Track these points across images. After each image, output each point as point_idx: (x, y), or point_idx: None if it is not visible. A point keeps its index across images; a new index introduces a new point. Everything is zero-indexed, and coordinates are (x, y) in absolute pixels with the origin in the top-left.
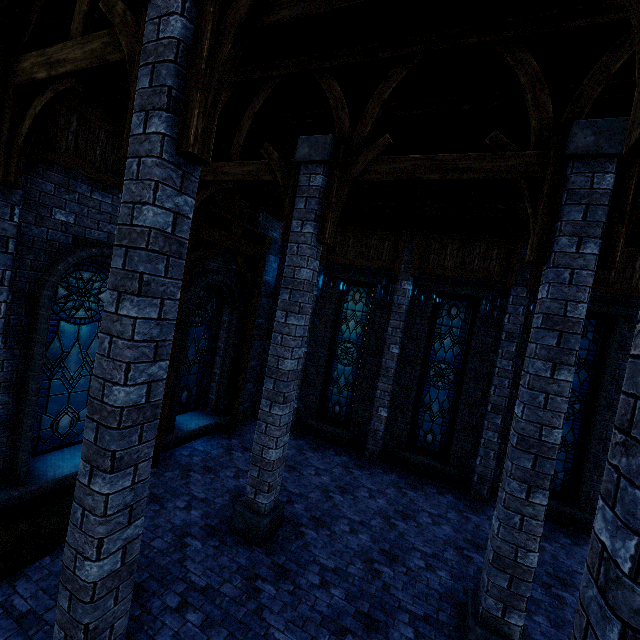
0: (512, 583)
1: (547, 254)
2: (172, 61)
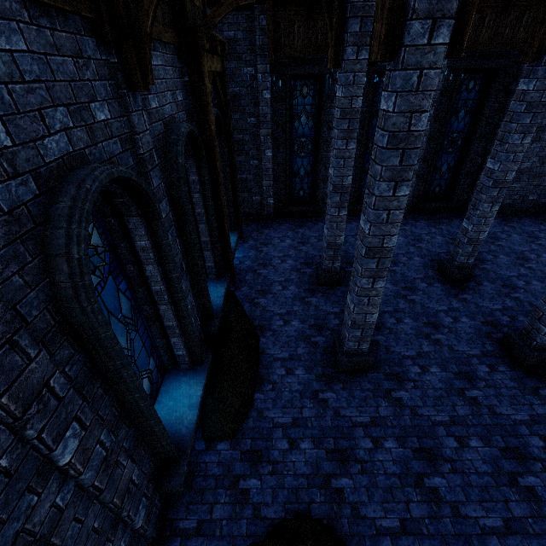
0: (474, 248)
1: (541, 54)
2: None
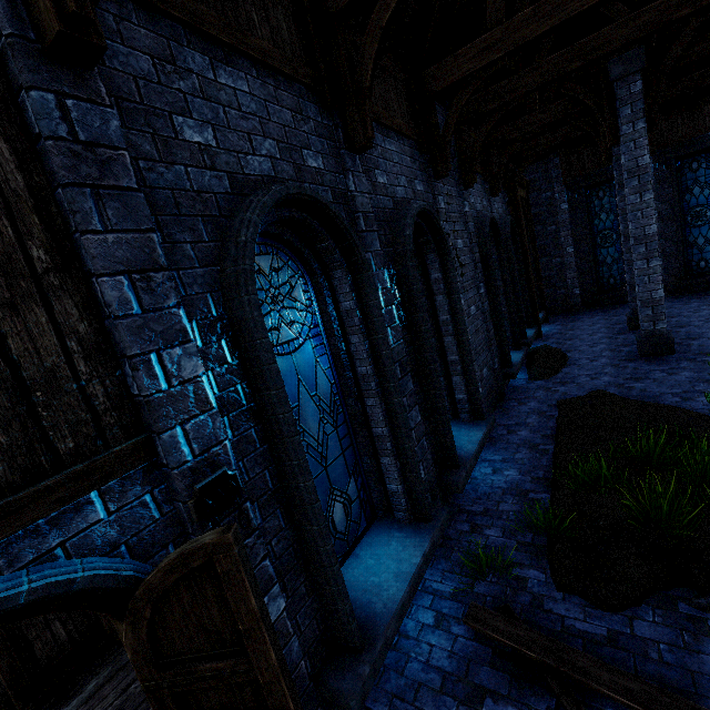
0: None
1: None
2: (641, 99)
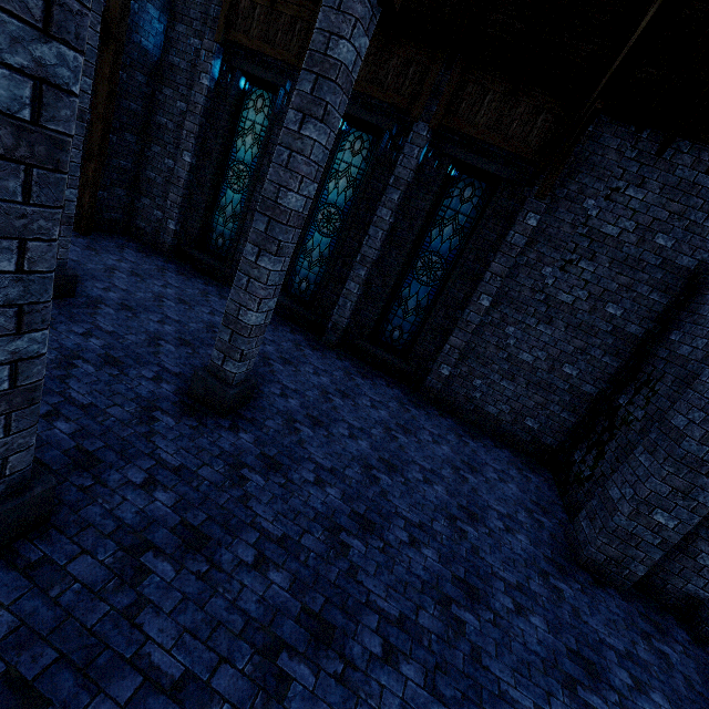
0: (232, 337)
1: None
2: None
